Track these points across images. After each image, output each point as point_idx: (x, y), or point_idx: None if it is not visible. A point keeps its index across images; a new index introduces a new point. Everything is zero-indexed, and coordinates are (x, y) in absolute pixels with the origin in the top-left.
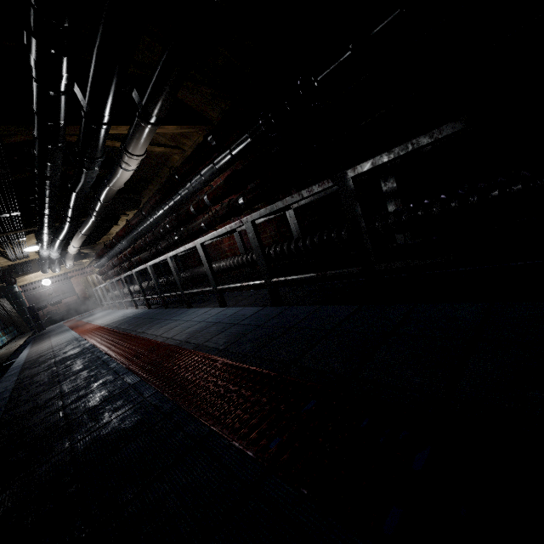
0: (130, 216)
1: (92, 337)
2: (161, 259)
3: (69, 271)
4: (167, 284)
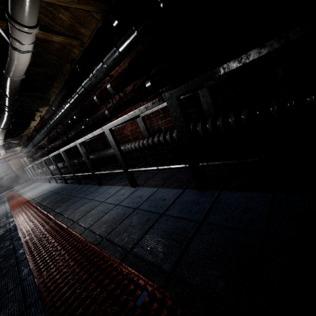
0: (43, 112)
1: (18, 213)
2: (71, 146)
3: (6, 156)
4: (78, 164)
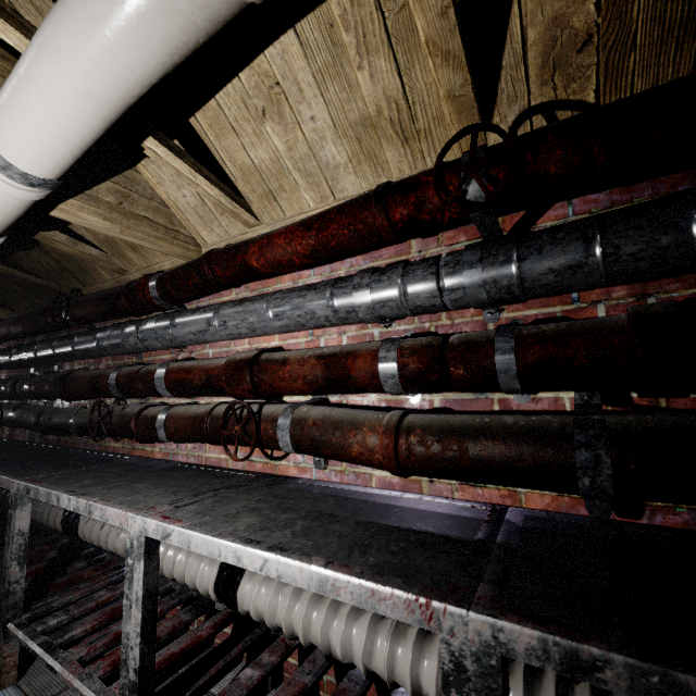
0: None
1: None
2: None
3: None
4: None
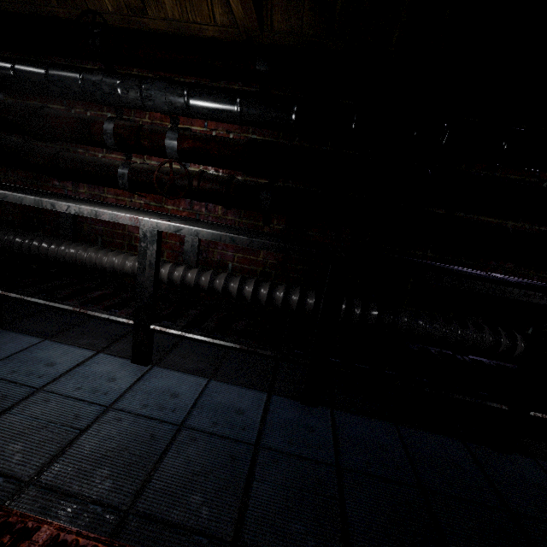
0: None
1: None
2: None
3: None
4: None
